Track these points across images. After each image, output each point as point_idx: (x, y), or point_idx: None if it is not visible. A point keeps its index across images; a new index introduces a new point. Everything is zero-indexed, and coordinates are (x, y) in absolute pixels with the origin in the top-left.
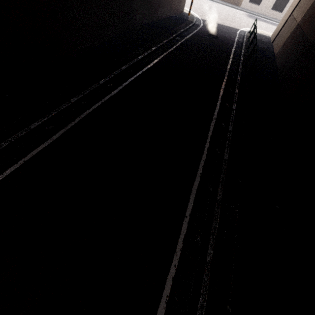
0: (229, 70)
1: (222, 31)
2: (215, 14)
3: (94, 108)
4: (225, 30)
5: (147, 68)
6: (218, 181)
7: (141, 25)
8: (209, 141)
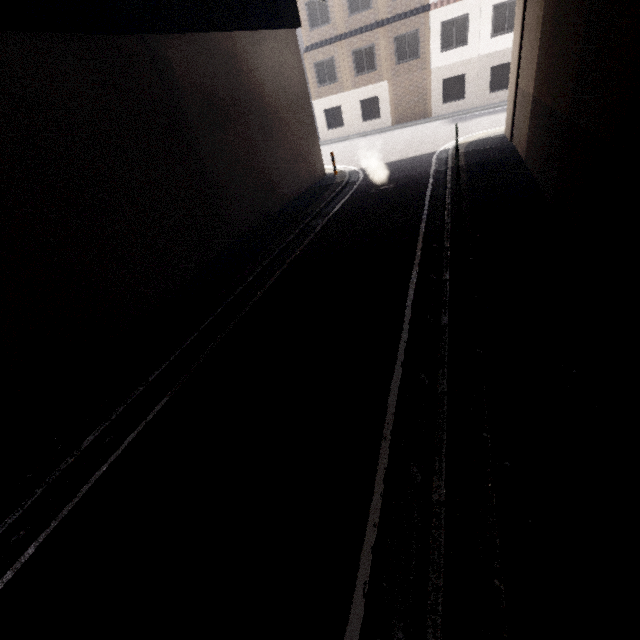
0: (424, 234)
1: (402, 170)
2: (386, 149)
3: (126, 444)
4: (408, 166)
5: (251, 305)
6: (424, 607)
7: (250, 230)
8: (388, 444)
